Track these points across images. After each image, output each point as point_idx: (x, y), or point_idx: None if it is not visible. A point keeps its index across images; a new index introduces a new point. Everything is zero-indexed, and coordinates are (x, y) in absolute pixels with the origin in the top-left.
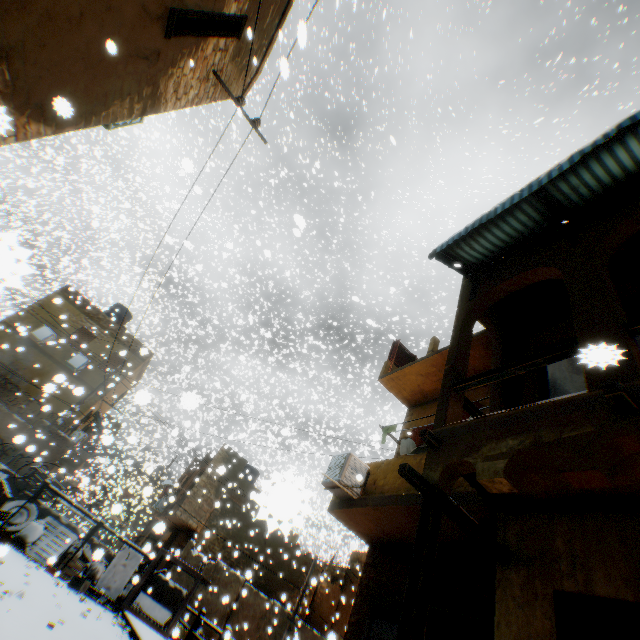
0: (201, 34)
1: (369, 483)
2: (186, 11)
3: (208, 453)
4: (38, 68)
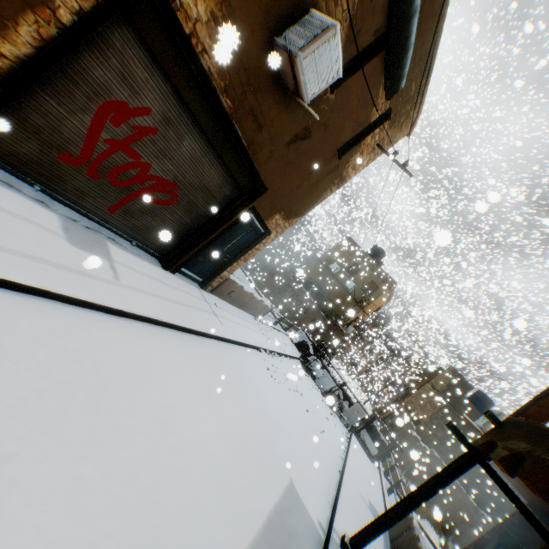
0: (359, 141)
1: None
2: (346, 142)
3: (439, 368)
4: (291, 205)
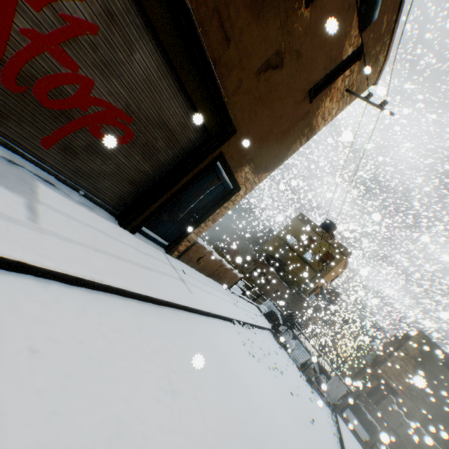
0: (330, 82)
1: None
2: (317, 82)
3: (404, 333)
4: (261, 156)
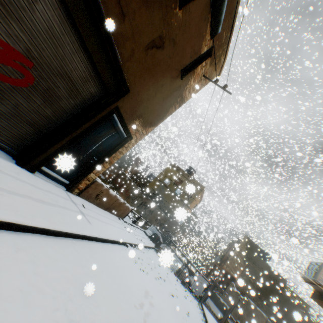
0: (194, 68)
1: None
2: (186, 66)
3: (237, 238)
4: (147, 114)
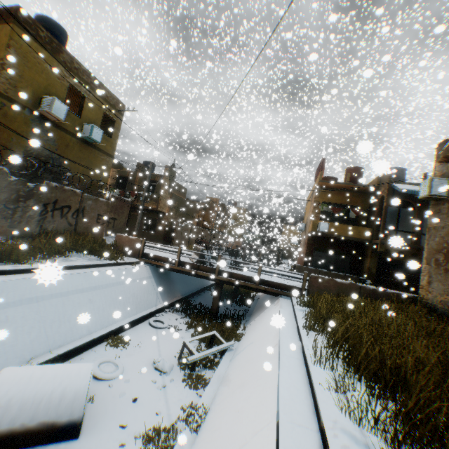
0: None
1: (329, 229)
2: None
3: (139, 164)
4: None
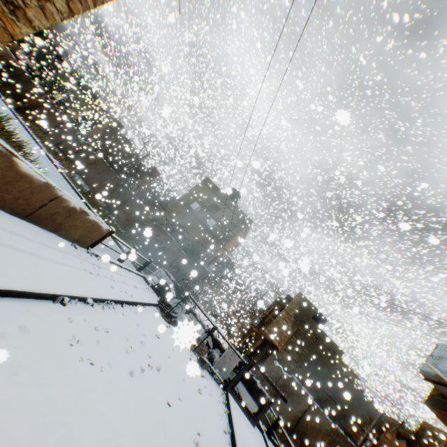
0: None
1: None
2: None
3: (287, 295)
4: None
